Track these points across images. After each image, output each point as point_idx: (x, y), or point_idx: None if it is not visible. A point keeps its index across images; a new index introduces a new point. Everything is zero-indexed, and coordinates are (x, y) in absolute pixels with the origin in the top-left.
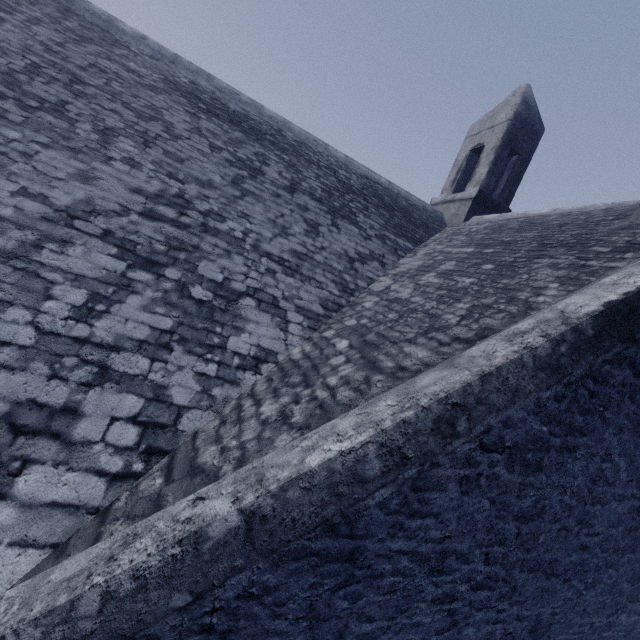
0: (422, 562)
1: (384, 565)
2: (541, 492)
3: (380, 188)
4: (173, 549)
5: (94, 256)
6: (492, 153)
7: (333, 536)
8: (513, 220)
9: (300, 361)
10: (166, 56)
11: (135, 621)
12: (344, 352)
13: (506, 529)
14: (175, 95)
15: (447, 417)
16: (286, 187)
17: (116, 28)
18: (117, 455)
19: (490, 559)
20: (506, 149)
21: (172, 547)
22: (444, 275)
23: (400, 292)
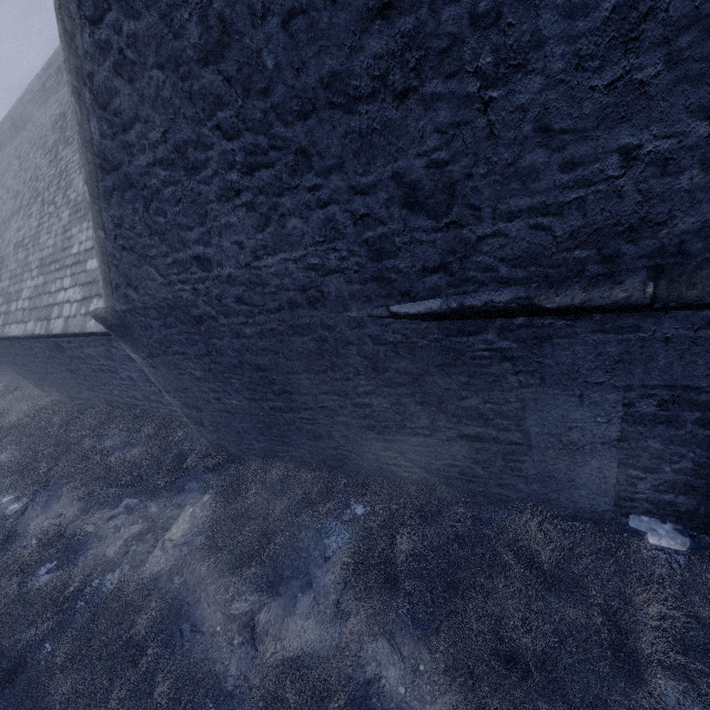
0: (172, 167)
1: (152, 181)
2: (195, 1)
3: None
4: (90, 214)
5: None
6: None
7: (108, 174)
8: None
9: None
10: None
11: (101, 247)
12: None
13: (207, 85)
14: None
15: (64, 28)
16: None
17: None
18: None
19: (228, 132)
20: None
21: (90, 214)
22: None
23: None
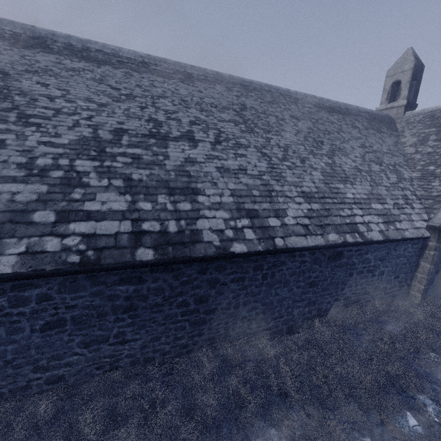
0: None
1: None
2: None
3: (371, 114)
4: None
5: (375, 166)
6: (408, 84)
7: None
8: (434, 112)
9: (423, 175)
10: (303, 95)
11: None
12: (436, 169)
13: None
14: (321, 110)
15: None
16: (365, 129)
17: (290, 93)
18: (416, 200)
19: None
20: (413, 80)
21: None
22: (437, 141)
23: (426, 150)
